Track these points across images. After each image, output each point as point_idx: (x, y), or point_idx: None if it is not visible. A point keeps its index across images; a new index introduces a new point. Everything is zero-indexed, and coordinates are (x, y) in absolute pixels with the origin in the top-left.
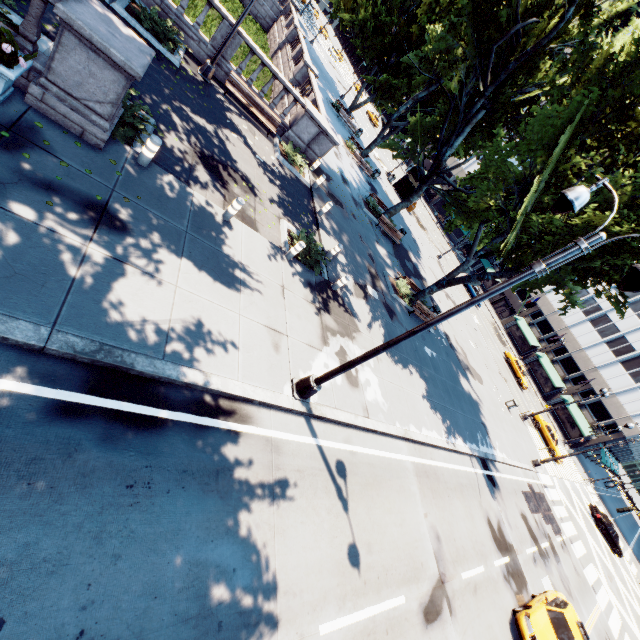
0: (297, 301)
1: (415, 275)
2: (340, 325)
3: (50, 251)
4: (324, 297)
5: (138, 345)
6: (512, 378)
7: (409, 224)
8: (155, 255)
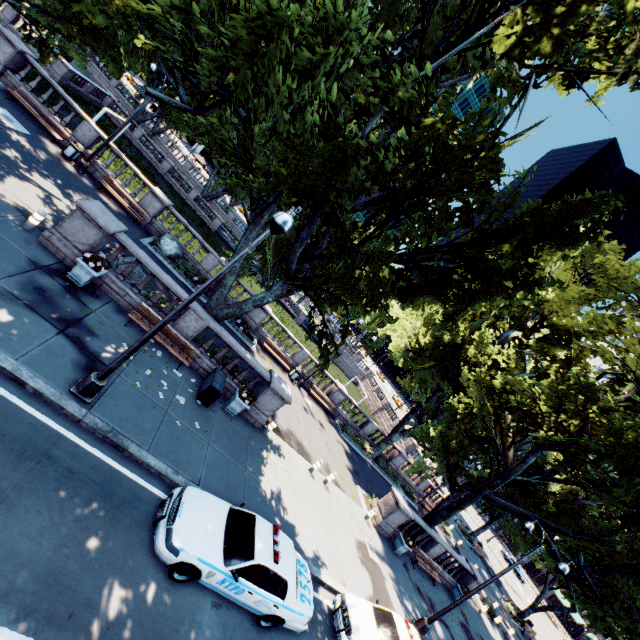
0: None
1: (498, 582)
2: None
3: None
4: None
5: None
6: None
7: (464, 517)
8: None
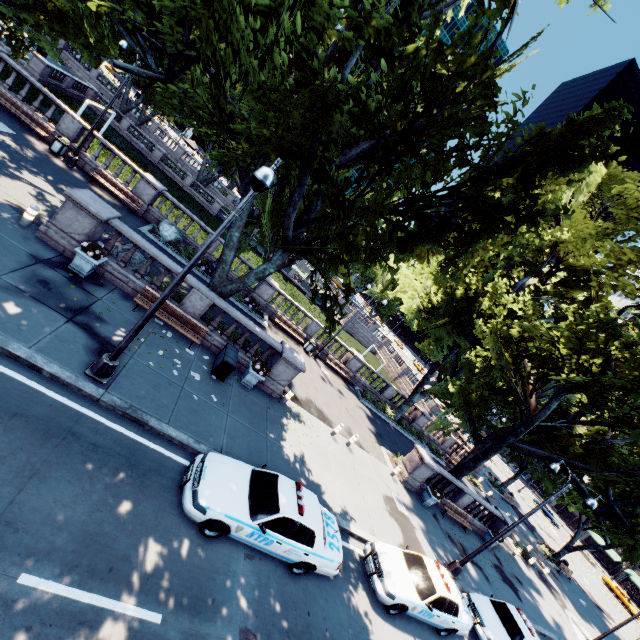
0: (547, 592)
1: (532, 528)
2: (559, 600)
3: (530, 602)
4: (545, 583)
5: (558, 634)
6: (622, 607)
7: (494, 471)
8: (530, 591)
